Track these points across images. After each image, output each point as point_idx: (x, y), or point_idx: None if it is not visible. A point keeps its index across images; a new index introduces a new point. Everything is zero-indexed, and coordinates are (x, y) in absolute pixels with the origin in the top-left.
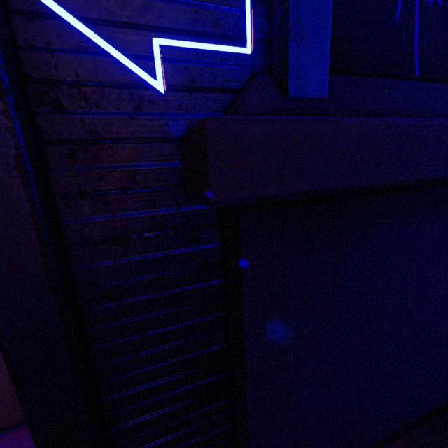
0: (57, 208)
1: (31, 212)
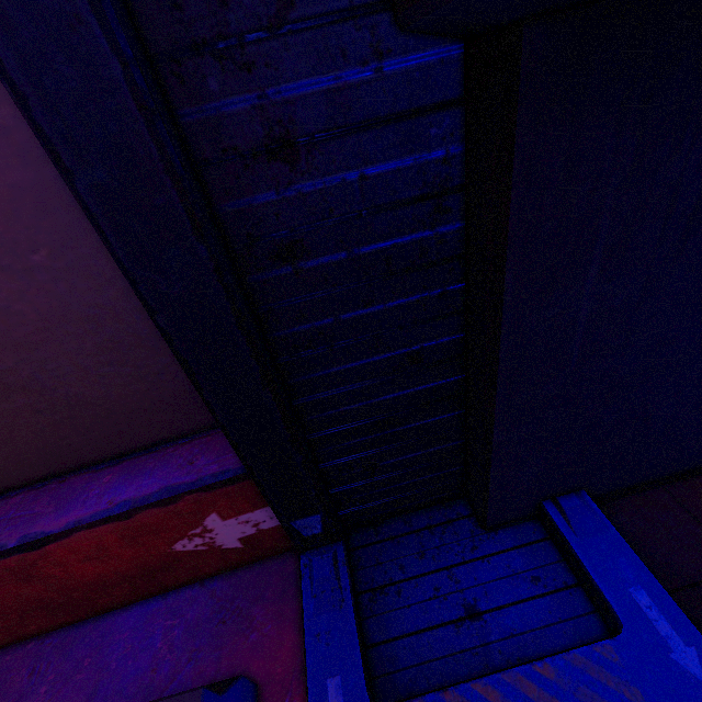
0: (164, 86)
1: (128, 82)
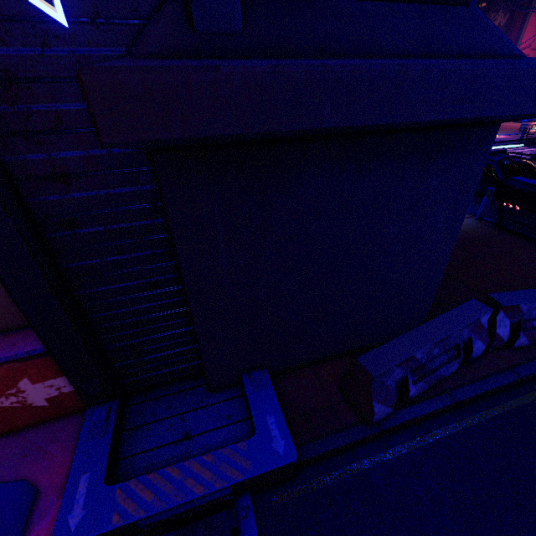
0: None
1: None
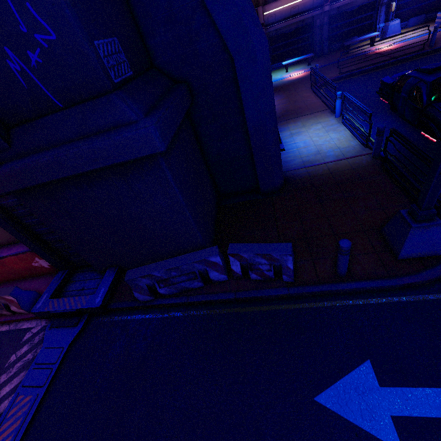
0: None
1: None
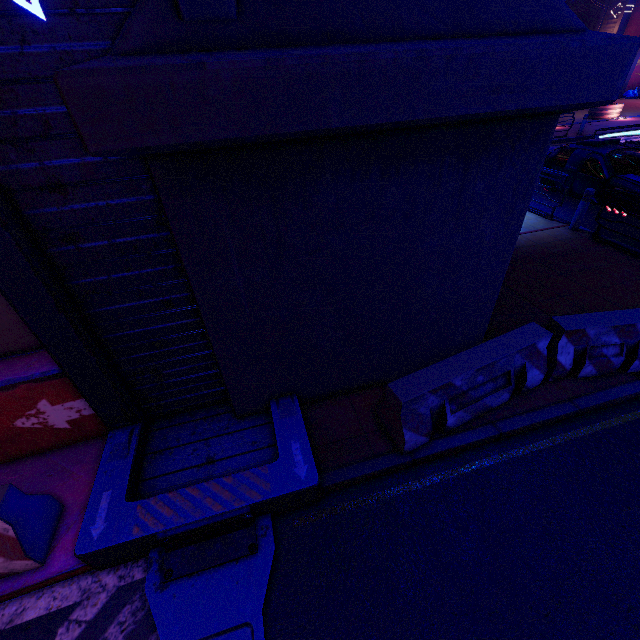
0: None
1: None
